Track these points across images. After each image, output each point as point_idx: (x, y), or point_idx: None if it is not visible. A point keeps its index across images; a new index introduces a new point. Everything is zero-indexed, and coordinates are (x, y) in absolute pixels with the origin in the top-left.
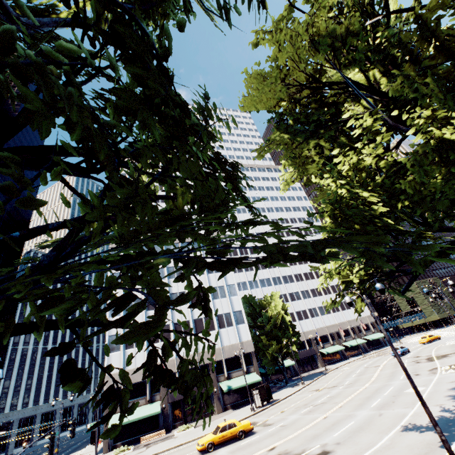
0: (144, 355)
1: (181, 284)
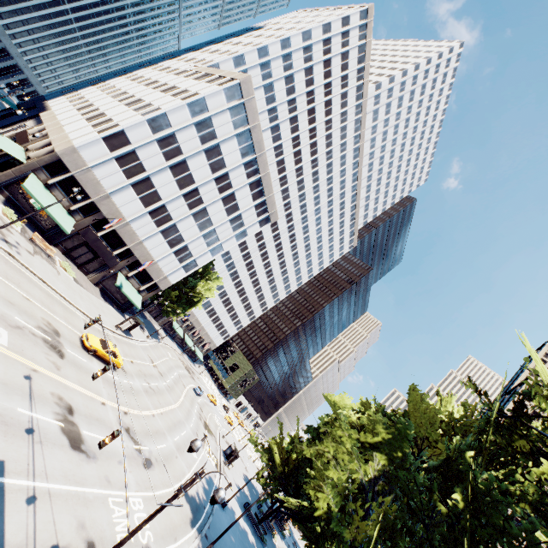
0: (117, 185)
1: (212, 196)
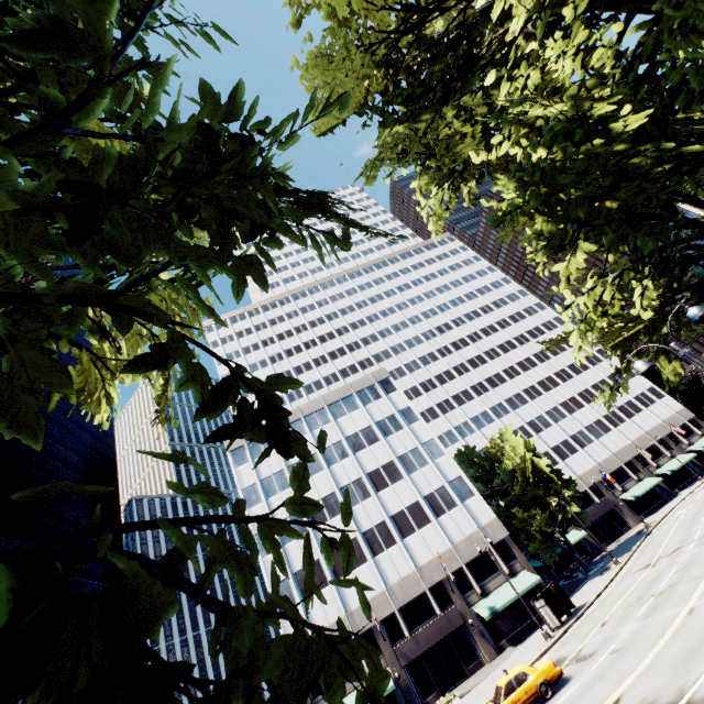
0: (336, 600)
1: (351, 467)
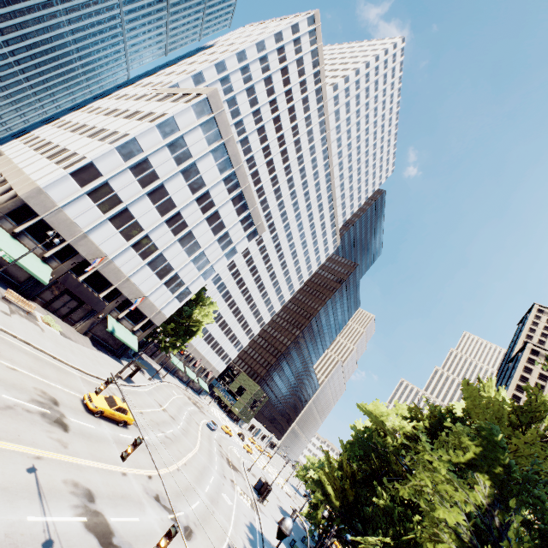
0: (93, 222)
1: (195, 217)
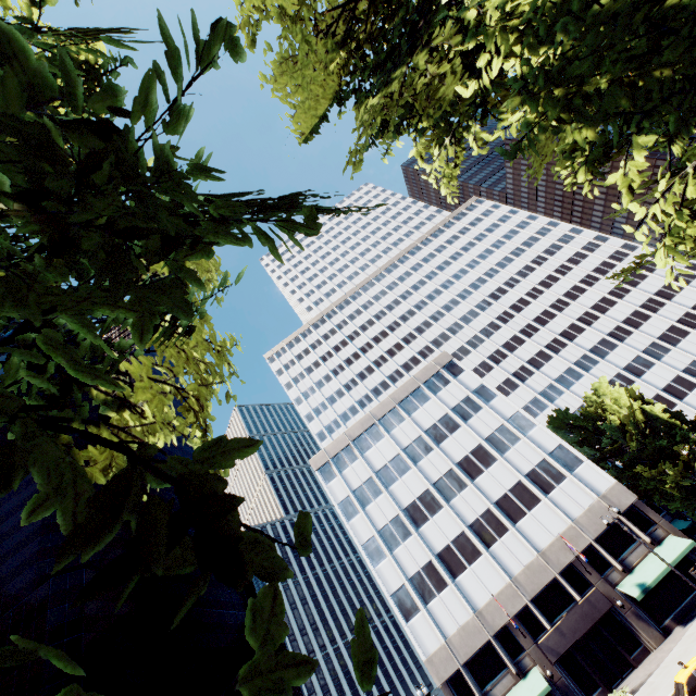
0: (459, 600)
1: (438, 460)
